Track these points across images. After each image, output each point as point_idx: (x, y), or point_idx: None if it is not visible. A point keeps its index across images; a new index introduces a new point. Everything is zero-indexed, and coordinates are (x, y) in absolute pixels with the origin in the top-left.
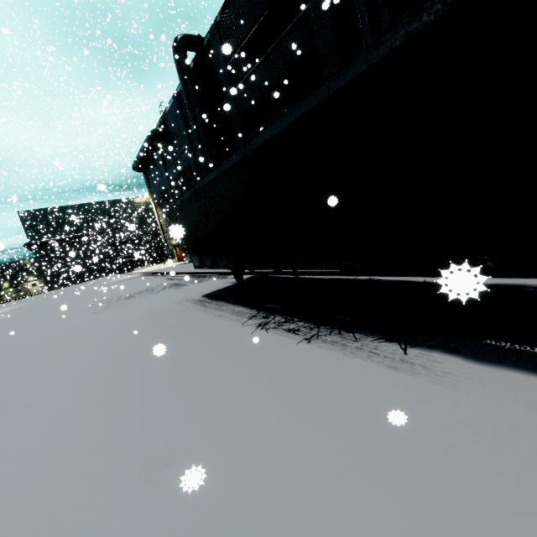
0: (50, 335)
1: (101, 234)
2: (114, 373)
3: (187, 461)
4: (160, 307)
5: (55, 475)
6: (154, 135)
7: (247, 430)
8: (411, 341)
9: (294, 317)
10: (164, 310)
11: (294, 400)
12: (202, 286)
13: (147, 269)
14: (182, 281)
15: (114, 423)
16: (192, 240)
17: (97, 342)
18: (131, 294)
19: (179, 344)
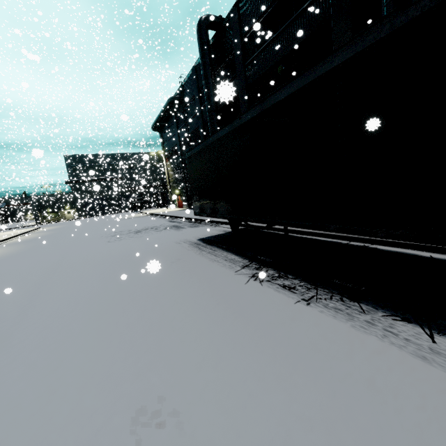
0: (73, 254)
1: (121, 179)
2: (118, 300)
3: (181, 427)
4: (162, 244)
5: (50, 403)
6: (172, 101)
7: (249, 401)
8: (436, 326)
9: (287, 273)
10: (165, 247)
11: (301, 374)
12: (198, 231)
13: (153, 211)
14: (181, 224)
15: (112, 355)
16: (196, 190)
17: (108, 267)
18: (139, 230)
19: (177, 282)
